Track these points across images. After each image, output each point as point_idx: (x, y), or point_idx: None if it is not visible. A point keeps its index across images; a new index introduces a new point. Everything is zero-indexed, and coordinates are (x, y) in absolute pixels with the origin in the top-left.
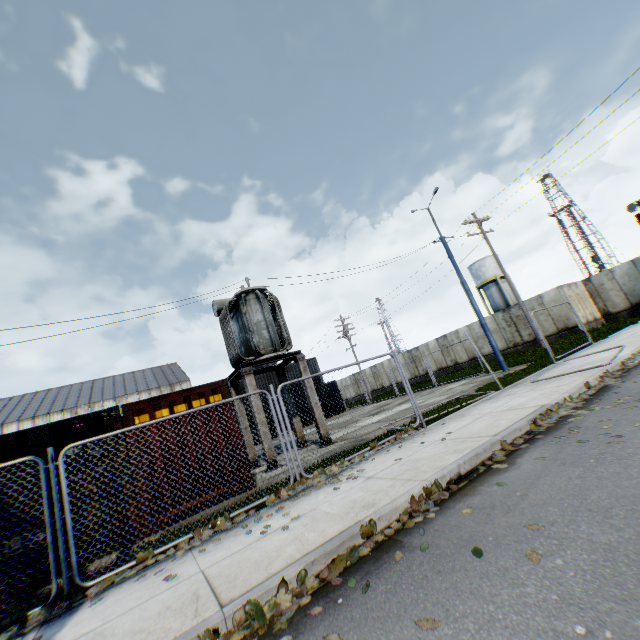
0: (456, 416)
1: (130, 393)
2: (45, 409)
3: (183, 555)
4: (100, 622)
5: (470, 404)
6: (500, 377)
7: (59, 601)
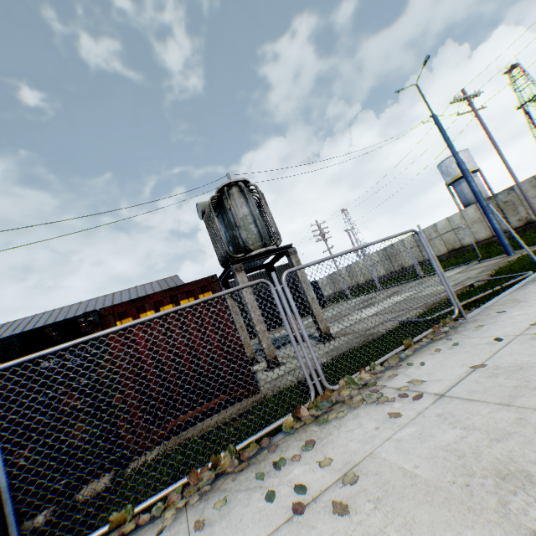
0: (504, 302)
1: None
2: None
3: (174, 518)
4: None
5: (503, 288)
6: (515, 259)
7: None
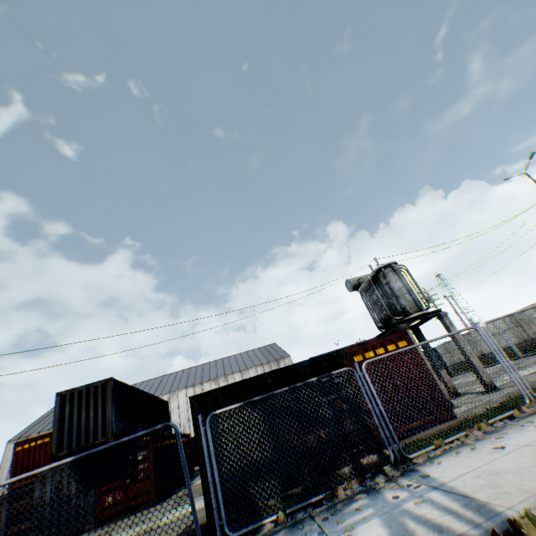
0: None
1: (249, 367)
2: (198, 379)
3: (471, 445)
4: (468, 468)
5: None
6: None
7: (397, 464)
